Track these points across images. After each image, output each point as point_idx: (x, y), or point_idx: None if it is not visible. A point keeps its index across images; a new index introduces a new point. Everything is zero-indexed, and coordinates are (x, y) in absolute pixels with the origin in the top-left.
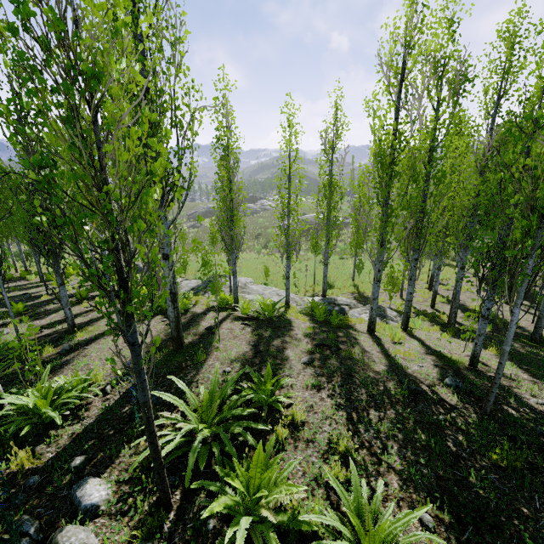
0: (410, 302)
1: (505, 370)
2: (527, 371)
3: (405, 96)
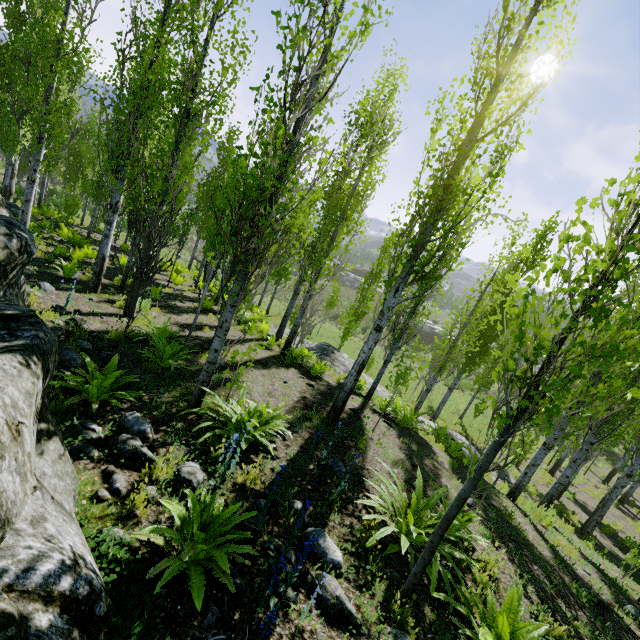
0: (561, 485)
1: None
2: None
3: None
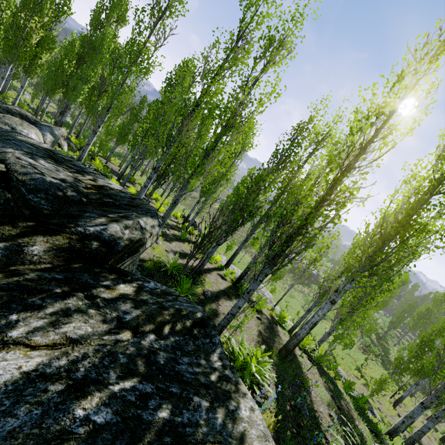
0: (423, 433)
1: None
2: None
3: None
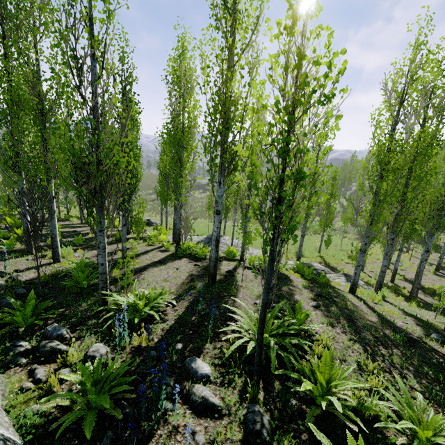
0: (384, 273)
1: None
2: None
3: (402, 113)
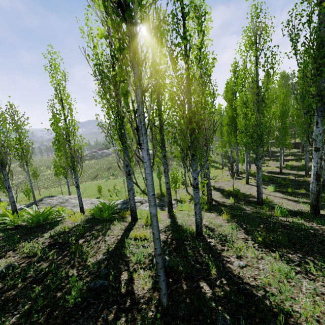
0: (168, 189)
1: (225, 232)
2: (244, 229)
3: None
